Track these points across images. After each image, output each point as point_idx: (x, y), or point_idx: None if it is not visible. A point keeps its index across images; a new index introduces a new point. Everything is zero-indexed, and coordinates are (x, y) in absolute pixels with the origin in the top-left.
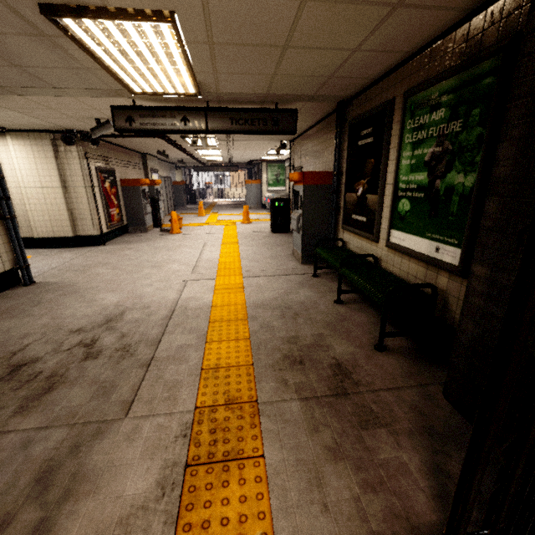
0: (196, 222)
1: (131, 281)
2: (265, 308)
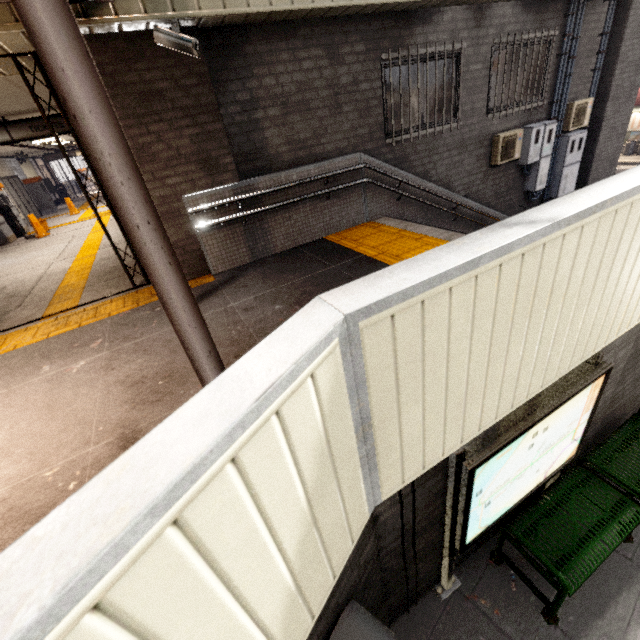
0: (68, 222)
1: (5, 275)
2: (106, 259)
